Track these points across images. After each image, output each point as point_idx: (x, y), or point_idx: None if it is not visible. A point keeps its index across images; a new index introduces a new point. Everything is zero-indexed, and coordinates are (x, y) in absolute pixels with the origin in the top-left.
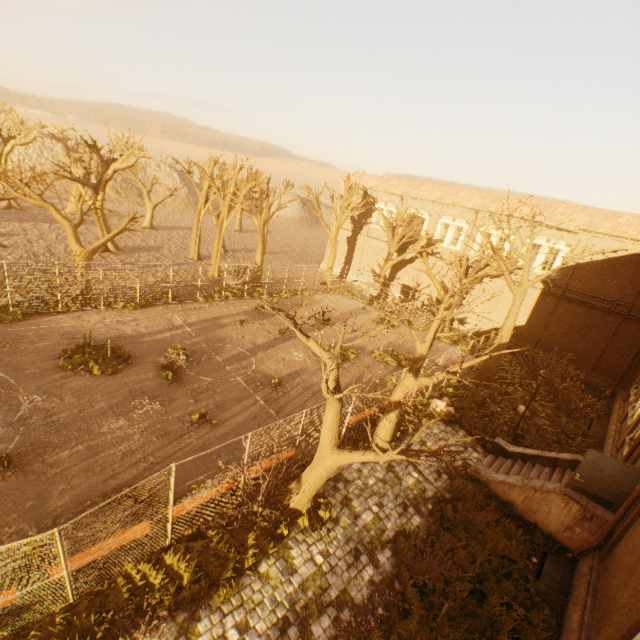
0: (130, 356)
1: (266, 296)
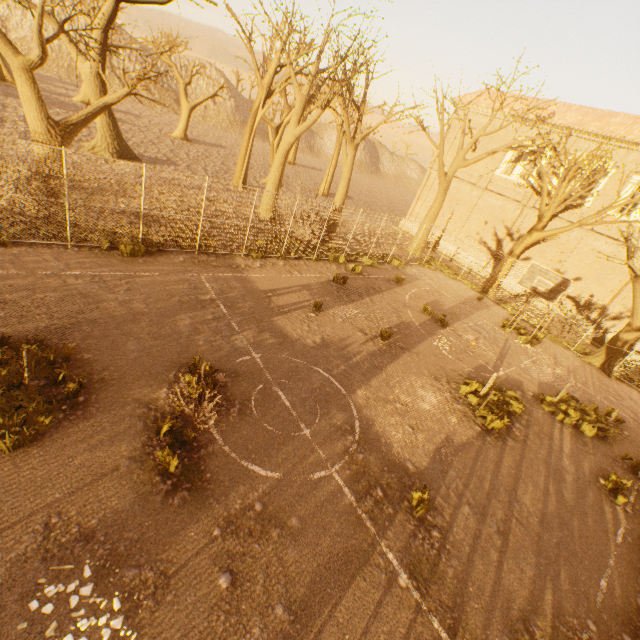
0: (81, 387)
1: (344, 260)
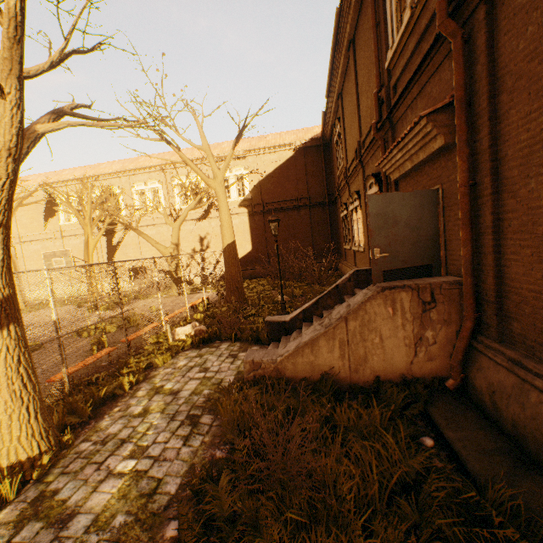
0: None
1: None
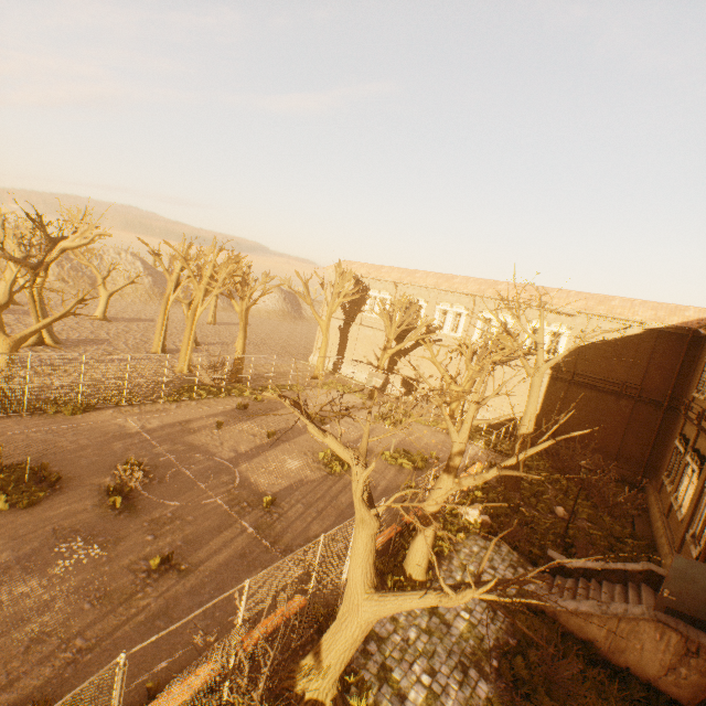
0: (59, 478)
1: (249, 393)
